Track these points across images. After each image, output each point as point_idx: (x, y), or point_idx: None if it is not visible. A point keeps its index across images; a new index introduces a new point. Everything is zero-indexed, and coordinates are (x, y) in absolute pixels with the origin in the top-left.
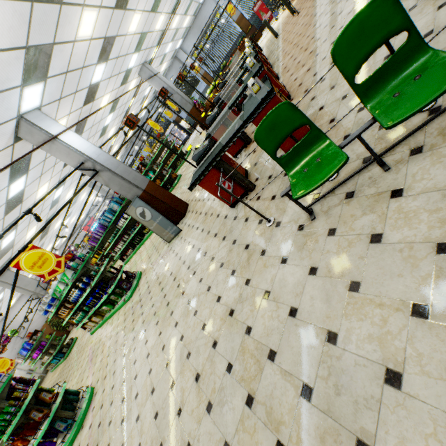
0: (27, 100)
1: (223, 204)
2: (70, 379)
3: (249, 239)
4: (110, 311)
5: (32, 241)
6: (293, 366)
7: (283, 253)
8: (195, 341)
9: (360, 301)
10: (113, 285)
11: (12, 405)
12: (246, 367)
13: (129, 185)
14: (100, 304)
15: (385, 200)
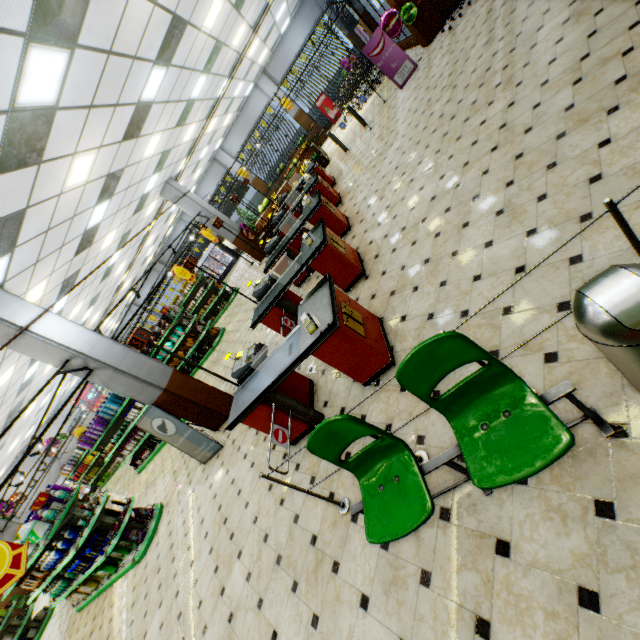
0: None
1: None
2: None
3: (316, 524)
4: (110, 576)
5: None
6: None
7: (363, 585)
8: None
9: None
10: (114, 539)
11: None
12: None
13: (142, 384)
14: (92, 569)
15: (490, 553)
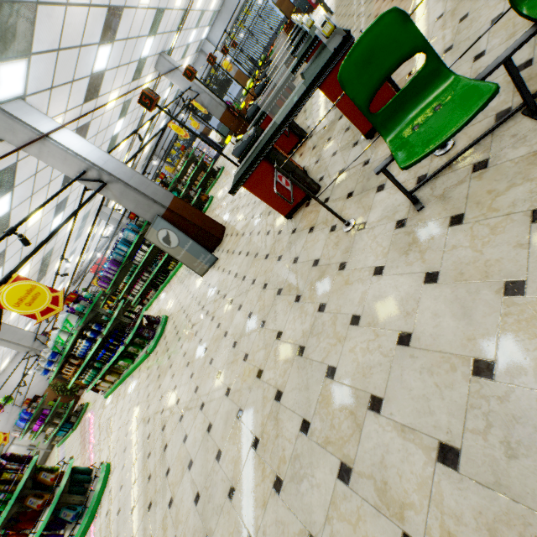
0: (4, 83)
1: (274, 218)
2: (80, 454)
3: (317, 253)
4: (128, 367)
5: (17, 270)
6: (415, 418)
7: (376, 261)
8: (248, 394)
9: (530, 308)
10: (131, 333)
11: (1, 490)
12: (333, 424)
13: (148, 201)
14: (115, 358)
15: None
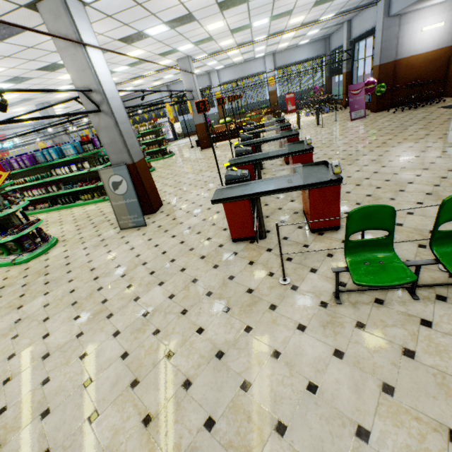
0: None
1: (218, 231)
2: None
3: (253, 284)
4: None
5: None
6: (311, 451)
7: (301, 319)
8: (151, 369)
9: (395, 406)
10: (13, 235)
11: None
12: (239, 431)
13: (124, 147)
14: None
15: (416, 323)
